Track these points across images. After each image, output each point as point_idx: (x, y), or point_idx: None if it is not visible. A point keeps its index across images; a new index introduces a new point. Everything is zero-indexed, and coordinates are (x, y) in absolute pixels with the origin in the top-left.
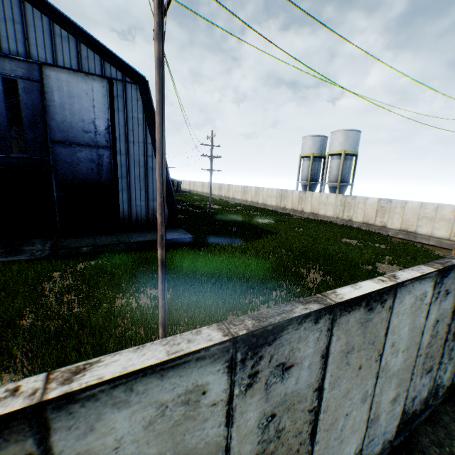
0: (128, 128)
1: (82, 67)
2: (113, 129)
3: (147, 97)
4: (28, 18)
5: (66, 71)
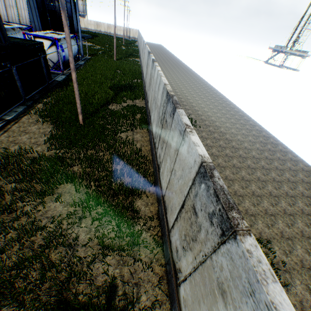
0: None
1: None
2: None
3: None
4: None
5: None
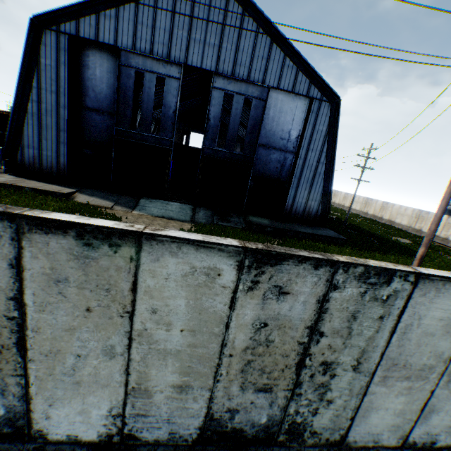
0: (312, 138)
1: (294, 89)
2: (301, 138)
3: (335, 113)
4: (271, 54)
5: (283, 92)
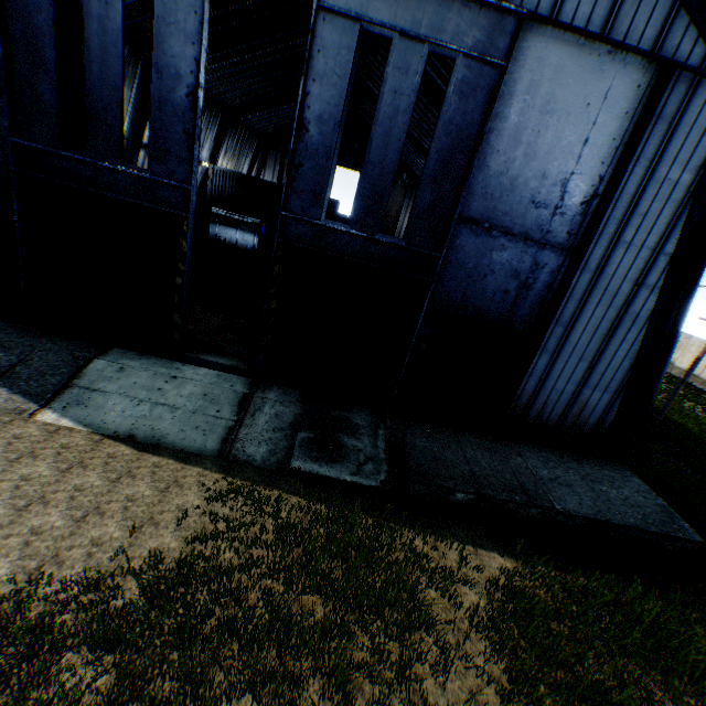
0: (635, 206)
1: (611, 25)
2: (602, 205)
3: None
4: None
5: (567, 37)
